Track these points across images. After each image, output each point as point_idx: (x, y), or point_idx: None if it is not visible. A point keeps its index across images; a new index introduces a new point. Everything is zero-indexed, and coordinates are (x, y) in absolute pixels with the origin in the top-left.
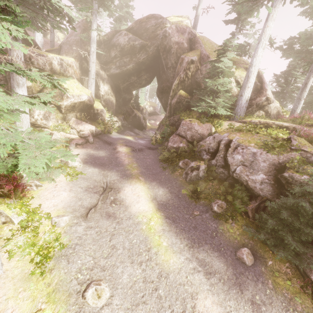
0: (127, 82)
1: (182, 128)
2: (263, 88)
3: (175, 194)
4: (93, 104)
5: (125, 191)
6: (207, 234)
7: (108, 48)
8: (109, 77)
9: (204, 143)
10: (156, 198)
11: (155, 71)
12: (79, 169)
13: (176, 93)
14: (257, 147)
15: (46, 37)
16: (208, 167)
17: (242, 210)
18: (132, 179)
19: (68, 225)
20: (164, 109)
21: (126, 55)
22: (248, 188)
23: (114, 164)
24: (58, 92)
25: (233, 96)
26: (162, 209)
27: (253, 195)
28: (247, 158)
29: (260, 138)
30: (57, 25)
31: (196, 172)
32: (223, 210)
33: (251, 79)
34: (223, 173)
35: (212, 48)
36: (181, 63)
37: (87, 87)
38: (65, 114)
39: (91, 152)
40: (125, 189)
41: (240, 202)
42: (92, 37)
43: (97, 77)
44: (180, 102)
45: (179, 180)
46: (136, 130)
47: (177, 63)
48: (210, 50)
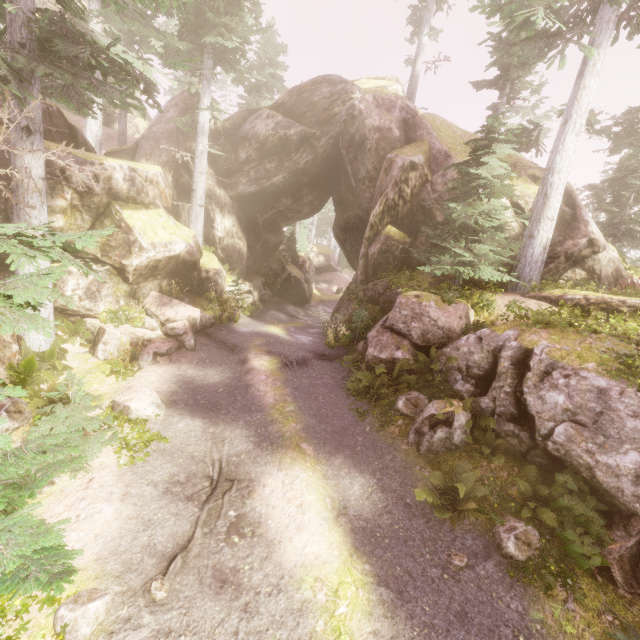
0: (273, 210)
1: (398, 315)
2: (578, 219)
3: (396, 495)
4: (199, 260)
5: (266, 491)
6: (501, 639)
7: (233, 143)
8: (235, 201)
9: (456, 352)
10: (346, 508)
11: (331, 186)
12: (156, 426)
13: (378, 231)
14: (606, 373)
15: (112, 127)
16: (471, 415)
17: (596, 563)
18: (283, 450)
19: (102, 632)
20: (350, 262)
21: (270, 157)
22: (596, 487)
23: (240, 403)
24: (122, 238)
25: (508, 236)
26: (364, 547)
27: (611, 508)
28: (582, 404)
29: (608, 347)
30: (121, 99)
31: (444, 432)
32: (534, 553)
33: (552, 201)
34: (515, 437)
35: (453, 137)
36: (387, 170)
37: (188, 222)
38: (136, 285)
39: (189, 373)
40: (266, 483)
41: (585, 537)
42: (201, 123)
43: (210, 201)
44: (388, 252)
45: (401, 449)
46: (290, 307)
47: (379, 169)
48: (450, 140)
